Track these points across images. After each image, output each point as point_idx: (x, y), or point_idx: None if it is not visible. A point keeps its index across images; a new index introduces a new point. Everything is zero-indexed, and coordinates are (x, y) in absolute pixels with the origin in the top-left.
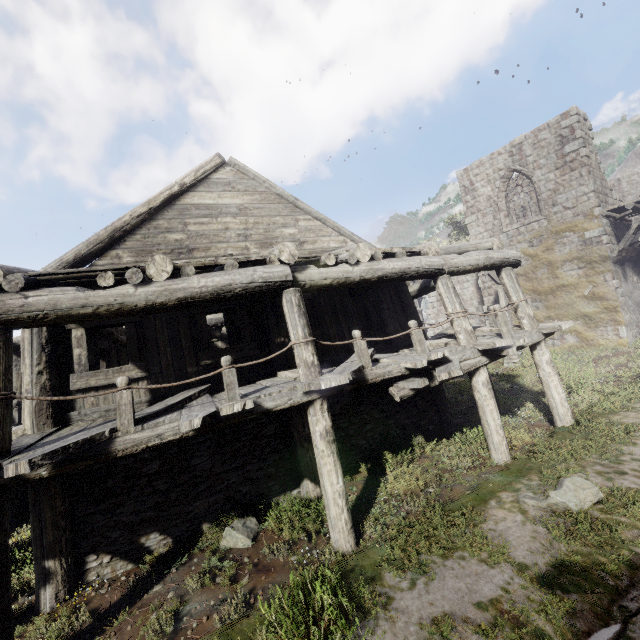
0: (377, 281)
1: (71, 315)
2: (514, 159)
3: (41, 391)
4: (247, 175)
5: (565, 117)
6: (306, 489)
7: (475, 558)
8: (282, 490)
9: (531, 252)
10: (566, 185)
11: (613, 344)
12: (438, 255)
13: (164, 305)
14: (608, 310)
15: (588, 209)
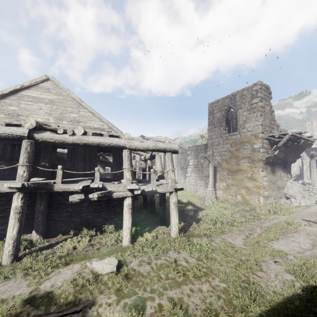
0: (84, 145)
1: None
2: (231, 102)
3: None
4: (58, 86)
5: (255, 85)
6: (33, 235)
7: (28, 281)
8: (22, 232)
9: (230, 149)
10: (250, 119)
11: (256, 205)
12: (128, 139)
13: None
14: (257, 187)
15: (257, 133)
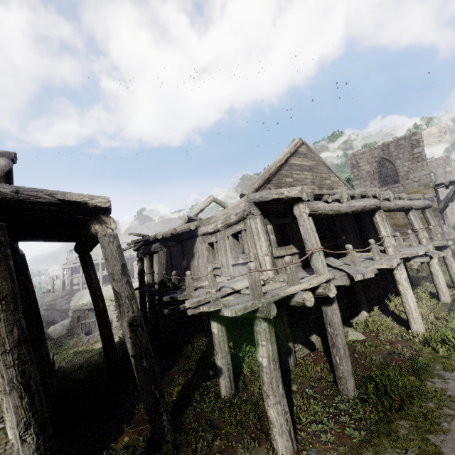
0: (395, 210)
1: (327, 214)
2: (384, 152)
3: (271, 255)
4: (311, 150)
5: (414, 135)
6: (363, 316)
7: None
8: (352, 317)
9: None
10: (414, 169)
11: None
12: (407, 200)
13: (348, 213)
14: None
15: (426, 183)
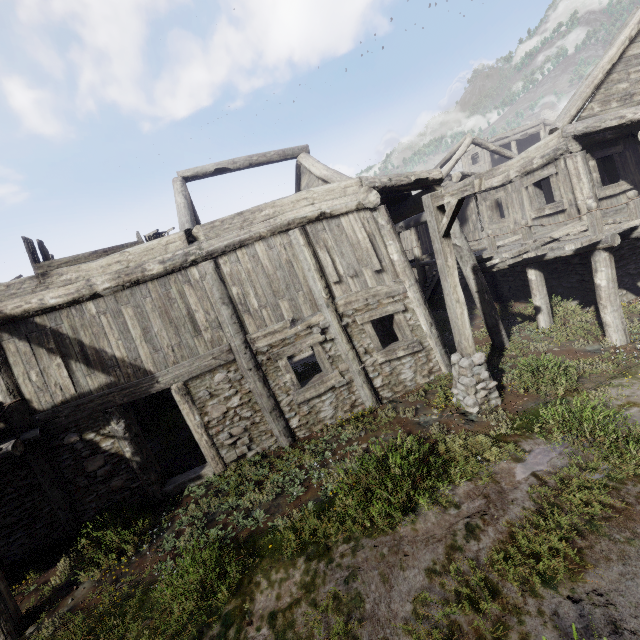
0: None
1: None
2: None
3: (595, 197)
4: None
5: None
6: None
7: None
8: None
9: None
10: None
11: None
12: None
13: None
14: None
15: None
